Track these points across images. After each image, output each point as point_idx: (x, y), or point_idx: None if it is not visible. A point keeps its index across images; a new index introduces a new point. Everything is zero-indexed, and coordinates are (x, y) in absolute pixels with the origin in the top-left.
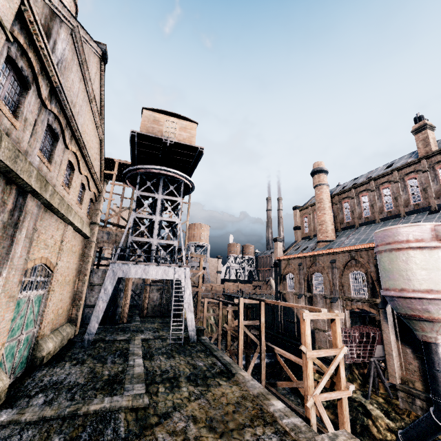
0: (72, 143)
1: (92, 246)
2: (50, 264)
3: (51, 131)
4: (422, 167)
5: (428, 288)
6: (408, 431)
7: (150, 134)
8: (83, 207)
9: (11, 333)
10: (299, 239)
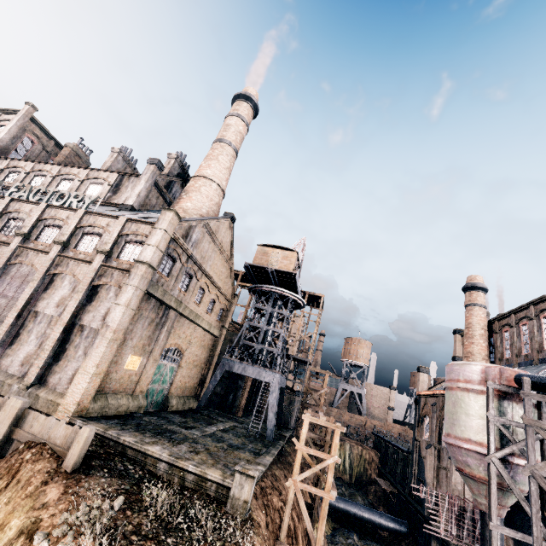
0: (203, 277)
1: (219, 343)
2: (181, 349)
3: (189, 275)
4: None
5: (467, 436)
6: None
7: (257, 265)
8: (212, 315)
9: (154, 381)
10: None
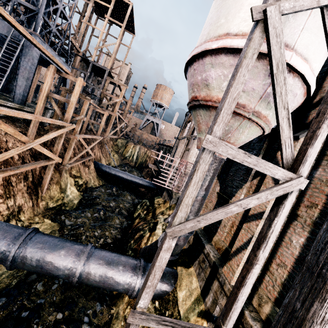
0: None
1: None
2: None
3: None
4: None
5: (224, 32)
6: (148, 246)
7: None
8: None
9: None
10: None
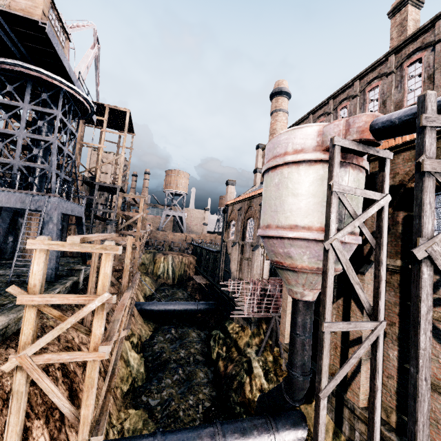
0: None
1: None
2: None
3: None
4: (388, 68)
5: (293, 223)
6: (264, 396)
7: None
8: None
9: None
10: (257, 184)
